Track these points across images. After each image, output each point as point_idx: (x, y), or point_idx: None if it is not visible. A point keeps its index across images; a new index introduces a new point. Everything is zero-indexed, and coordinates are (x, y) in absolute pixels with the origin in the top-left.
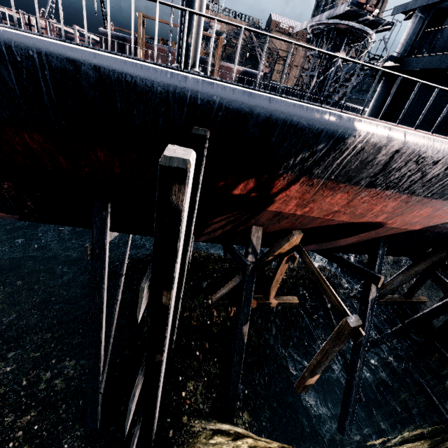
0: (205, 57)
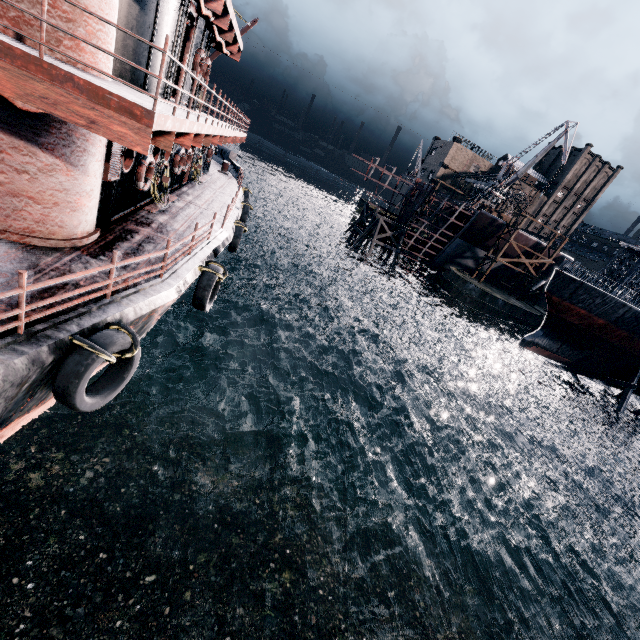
0: (541, 242)
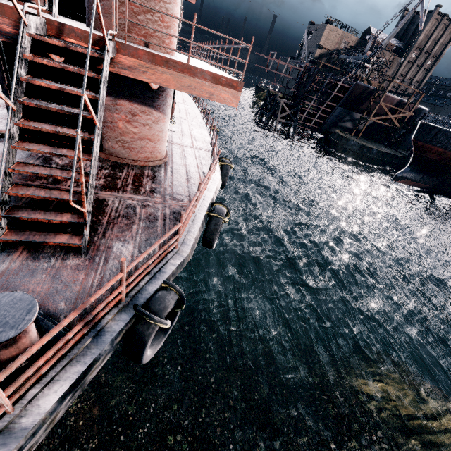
0: (403, 99)
